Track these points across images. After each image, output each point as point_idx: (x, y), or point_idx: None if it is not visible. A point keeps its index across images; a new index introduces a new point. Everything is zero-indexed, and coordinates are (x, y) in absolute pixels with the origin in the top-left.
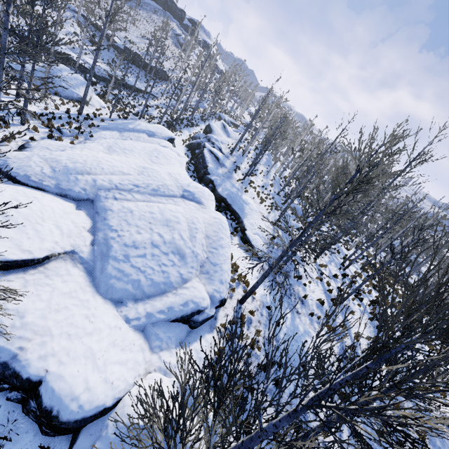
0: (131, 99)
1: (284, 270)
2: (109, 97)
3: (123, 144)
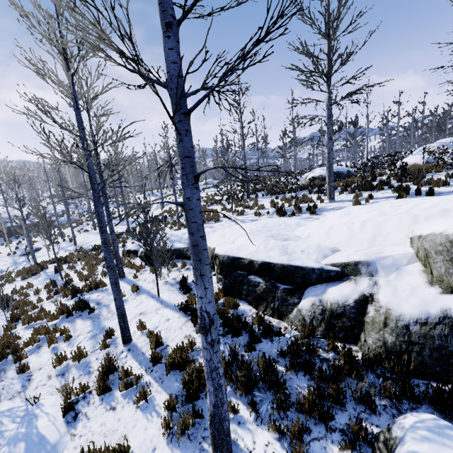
0: None
1: (79, 207)
2: None
3: None
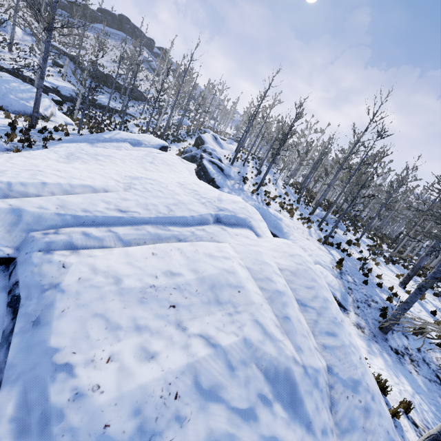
0: (106, 118)
1: None
2: (79, 117)
3: (93, 149)
